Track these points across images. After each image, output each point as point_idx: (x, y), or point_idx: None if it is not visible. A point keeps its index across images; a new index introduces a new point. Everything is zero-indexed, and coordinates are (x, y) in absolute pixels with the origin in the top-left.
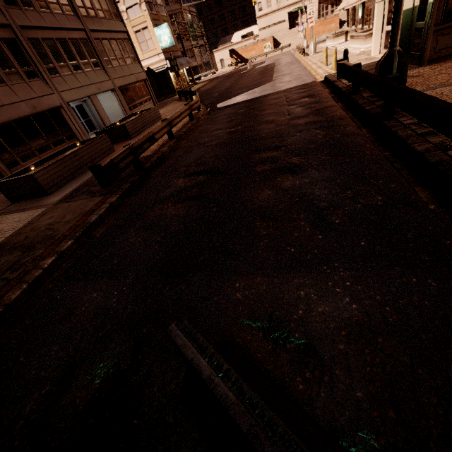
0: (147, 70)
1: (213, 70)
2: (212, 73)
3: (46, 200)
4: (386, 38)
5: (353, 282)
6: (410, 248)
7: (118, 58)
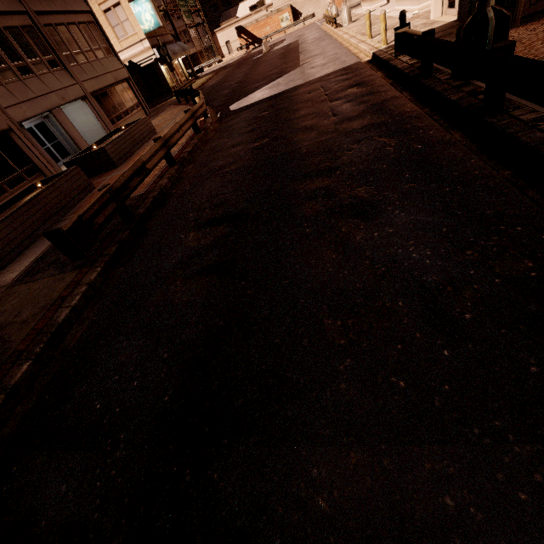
0: (129, 65)
1: (218, 57)
2: (218, 61)
3: None
4: None
5: None
6: None
7: (84, 51)
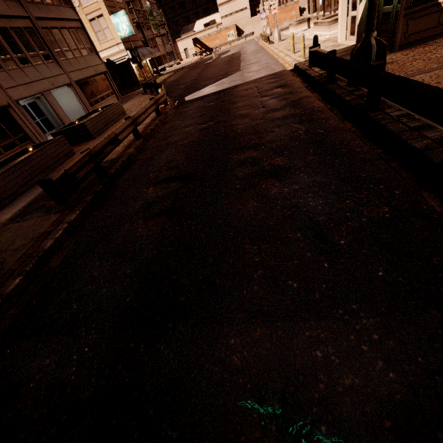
0: (107, 62)
1: (178, 60)
2: (177, 63)
3: None
4: (352, 24)
5: (382, 335)
6: (441, 279)
7: (72, 49)
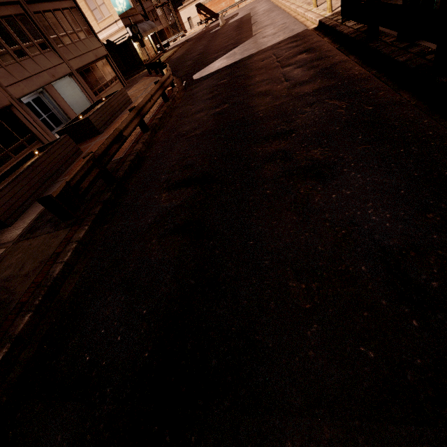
0: (107, 44)
1: (181, 32)
2: (181, 35)
3: (6, 234)
4: None
5: None
6: None
7: (68, 33)
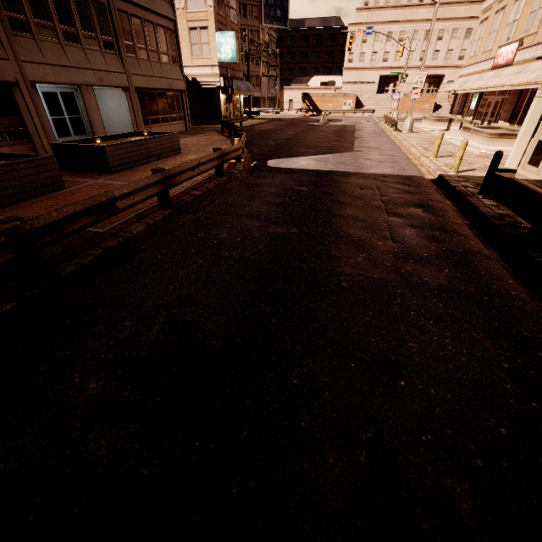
0: (191, 81)
1: (278, 109)
2: (276, 111)
3: None
4: (538, 150)
5: None
6: None
7: (149, 49)
